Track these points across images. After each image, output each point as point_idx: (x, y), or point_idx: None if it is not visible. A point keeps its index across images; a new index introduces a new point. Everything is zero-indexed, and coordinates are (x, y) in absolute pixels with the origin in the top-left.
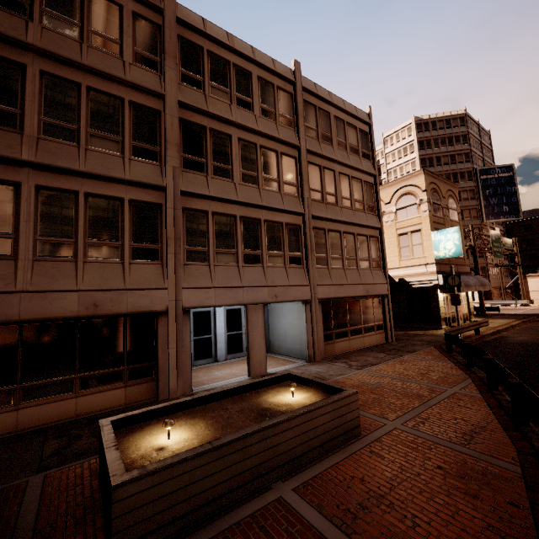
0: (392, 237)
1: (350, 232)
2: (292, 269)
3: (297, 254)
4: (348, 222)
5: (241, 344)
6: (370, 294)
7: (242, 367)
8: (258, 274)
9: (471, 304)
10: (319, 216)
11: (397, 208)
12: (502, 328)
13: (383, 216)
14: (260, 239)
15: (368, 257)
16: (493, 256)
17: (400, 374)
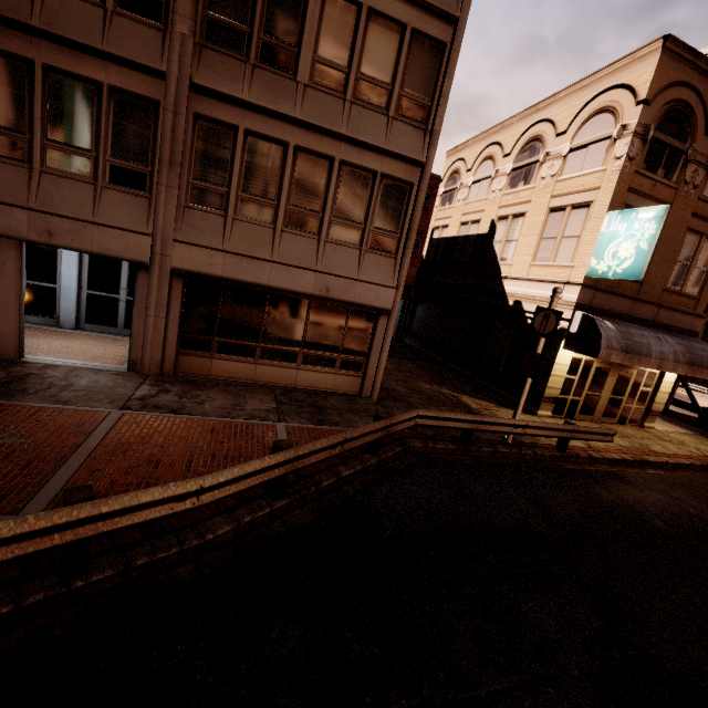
0: (538, 212)
1: (322, 151)
2: (116, 192)
3: (137, 166)
4: (314, 126)
5: (115, 314)
6: (333, 296)
7: (43, 342)
8: (10, 179)
9: (661, 395)
10: (215, 91)
11: (573, 146)
12: (662, 461)
13: (543, 165)
14: (29, 108)
15: (362, 221)
16: None
17: (124, 444)
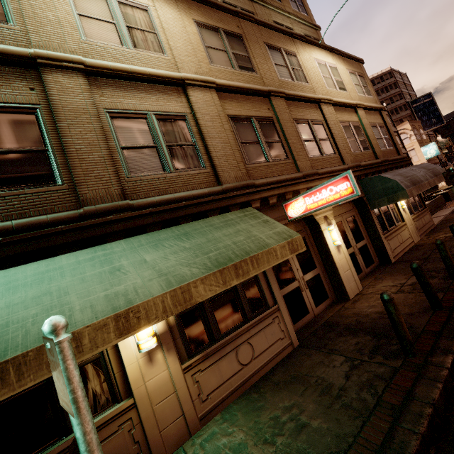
0: None
1: None
2: None
3: None
4: None
5: None
6: None
7: None
8: None
9: None
10: None
11: None
12: None
13: None
14: None
15: None
16: (443, 151)
17: None
